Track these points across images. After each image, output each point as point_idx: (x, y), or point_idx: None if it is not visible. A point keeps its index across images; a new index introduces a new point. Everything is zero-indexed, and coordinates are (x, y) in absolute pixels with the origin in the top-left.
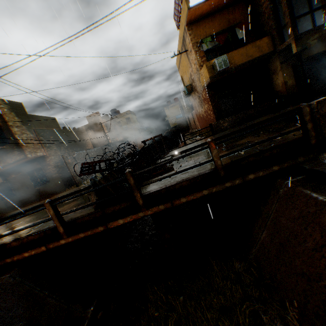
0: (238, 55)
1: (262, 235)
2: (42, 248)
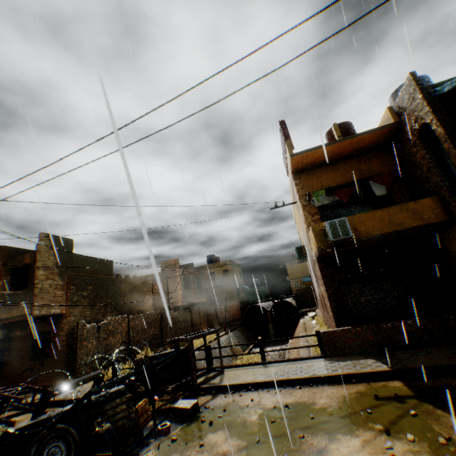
0: (373, 219)
1: None
2: None
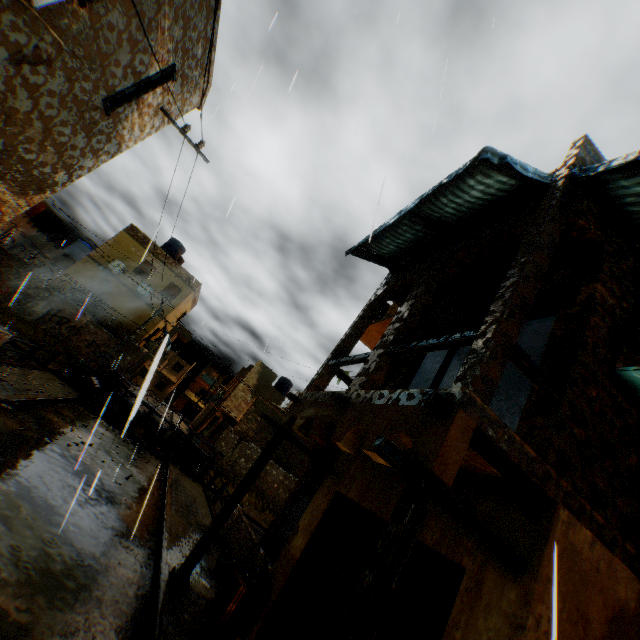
0: None
1: None
2: None
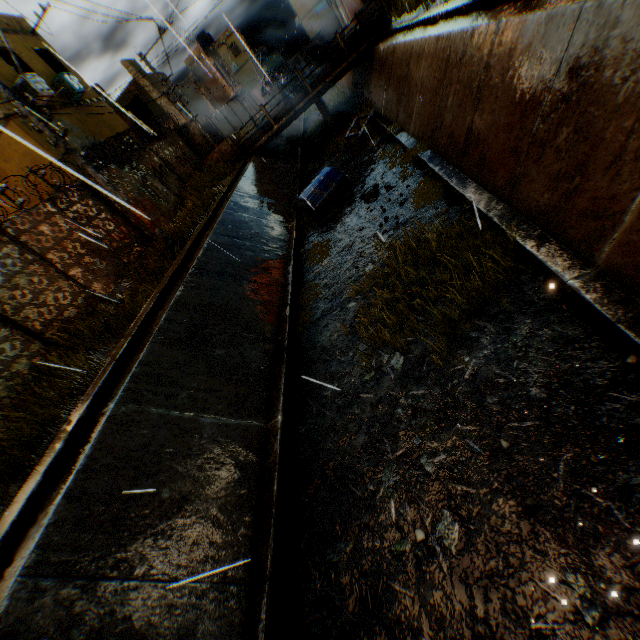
0: None
1: (372, 85)
2: (265, 138)
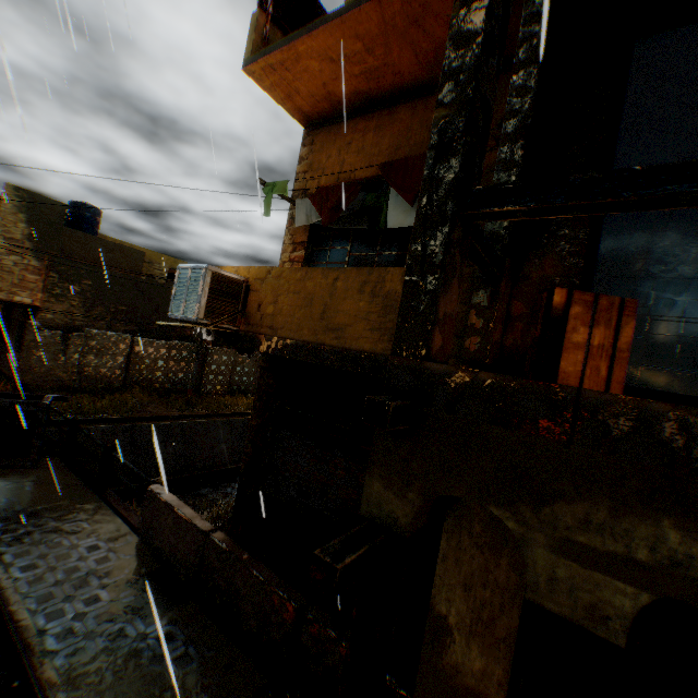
0: (299, 292)
1: None
2: None
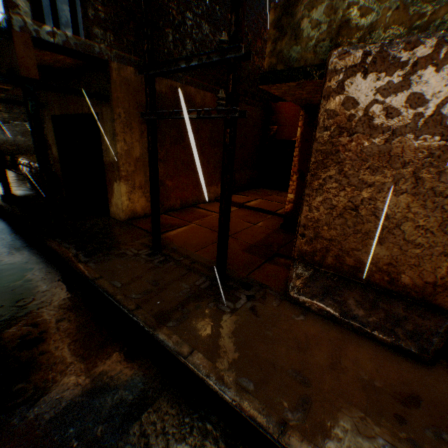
0: None
1: None
2: None
